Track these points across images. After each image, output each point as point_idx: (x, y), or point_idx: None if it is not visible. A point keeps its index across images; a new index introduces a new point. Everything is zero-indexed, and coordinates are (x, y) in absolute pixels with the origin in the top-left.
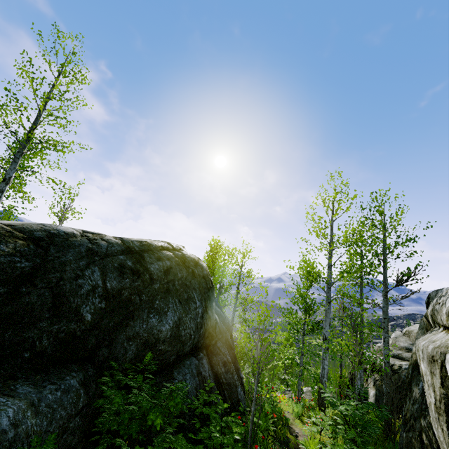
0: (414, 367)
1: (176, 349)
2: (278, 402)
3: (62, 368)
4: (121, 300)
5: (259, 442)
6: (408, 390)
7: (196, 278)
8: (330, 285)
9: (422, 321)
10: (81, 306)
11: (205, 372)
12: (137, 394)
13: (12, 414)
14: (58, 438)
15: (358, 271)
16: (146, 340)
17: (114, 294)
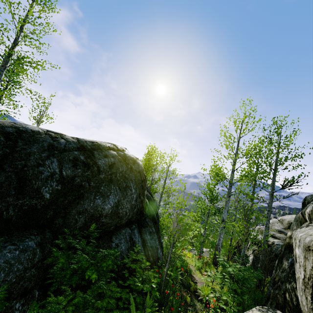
0: (286, 247)
1: (115, 222)
2: (185, 260)
3: (24, 232)
4: (74, 185)
5: (170, 286)
6: (279, 262)
7: (133, 172)
8: (231, 184)
9: (297, 216)
10: (41, 187)
11: (135, 238)
12: (79, 255)
13: None
14: (15, 284)
15: (253, 176)
16: (92, 215)
17: (68, 180)
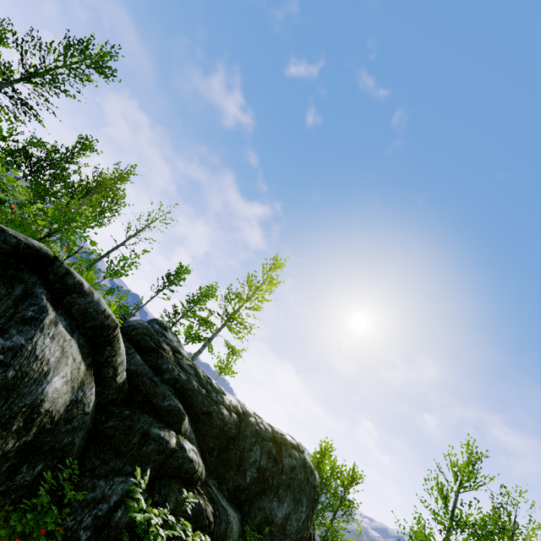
0: None
1: (279, 538)
2: None
3: (234, 505)
4: (264, 477)
5: None
6: None
7: (309, 485)
8: None
9: None
10: (247, 470)
11: None
12: None
13: (232, 516)
14: None
15: None
16: (267, 516)
17: (262, 470)
